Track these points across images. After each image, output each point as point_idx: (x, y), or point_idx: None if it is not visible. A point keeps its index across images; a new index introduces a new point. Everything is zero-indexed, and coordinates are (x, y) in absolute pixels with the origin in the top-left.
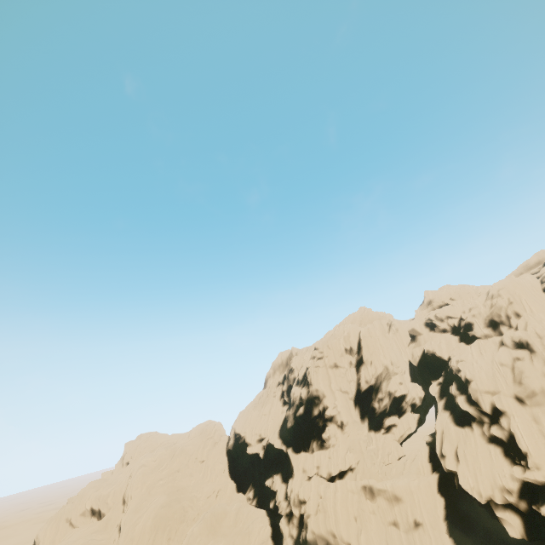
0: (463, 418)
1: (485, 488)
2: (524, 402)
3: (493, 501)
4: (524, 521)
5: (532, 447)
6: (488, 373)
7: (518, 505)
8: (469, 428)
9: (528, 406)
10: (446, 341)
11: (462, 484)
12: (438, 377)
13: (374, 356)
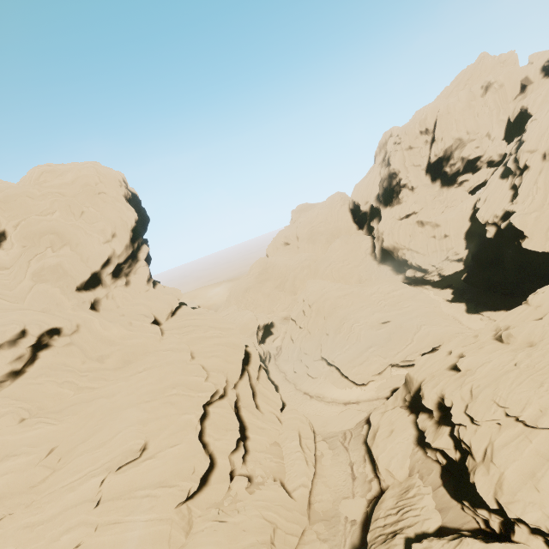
0: (508, 172)
1: (487, 216)
2: (545, 158)
3: (488, 222)
4: (497, 230)
5: (522, 191)
6: (540, 133)
7: (498, 223)
8: (506, 180)
9: (545, 161)
10: (546, 93)
11: (476, 215)
12: (522, 134)
13: (445, 133)
